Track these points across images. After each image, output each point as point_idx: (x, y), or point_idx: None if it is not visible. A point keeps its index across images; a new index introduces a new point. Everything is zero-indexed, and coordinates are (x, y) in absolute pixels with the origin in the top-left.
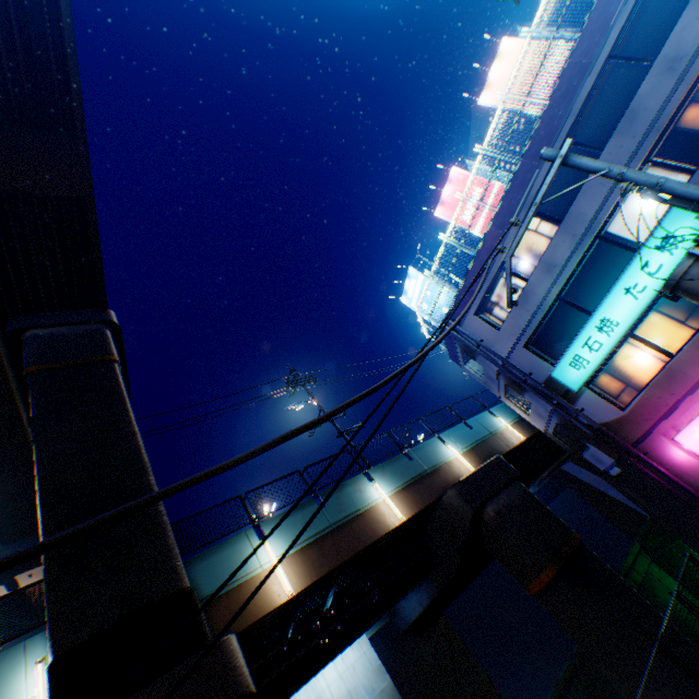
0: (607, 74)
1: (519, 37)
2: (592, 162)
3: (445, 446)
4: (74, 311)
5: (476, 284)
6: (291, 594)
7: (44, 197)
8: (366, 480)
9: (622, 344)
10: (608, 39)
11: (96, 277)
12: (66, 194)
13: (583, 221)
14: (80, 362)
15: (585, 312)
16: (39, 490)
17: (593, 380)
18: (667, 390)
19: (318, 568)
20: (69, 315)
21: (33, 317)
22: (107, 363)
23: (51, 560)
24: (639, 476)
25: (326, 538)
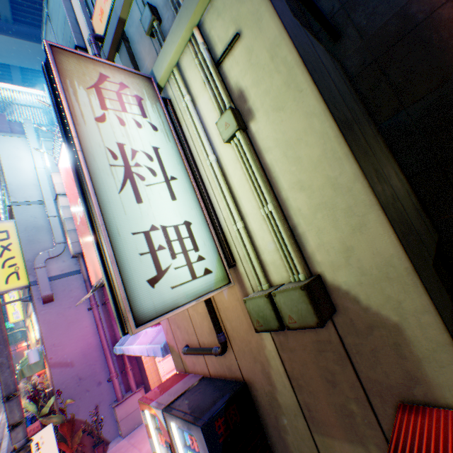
0: None
1: None
2: None
3: None
4: None
5: None
6: None
7: None
8: None
9: None
10: None
11: None
12: None
13: None
14: None
15: None
16: None
17: None
18: None
19: None
20: None
21: None
22: None
23: None
24: None
25: None
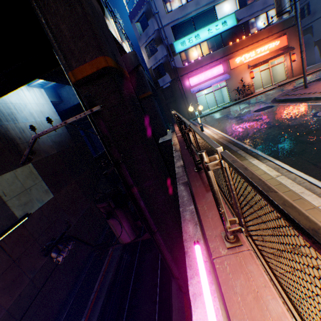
0: None
1: None
2: None
3: (126, 42)
4: None
5: None
6: None
7: None
8: (108, 14)
9: (194, 48)
10: None
11: None
12: None
13: None
14: None
15: (195, 29)
16: None
17: (181, 54)
18: (197, 65)
19: None
20: None
21: None
22: None
23: None
24: (175, 86)
25: None
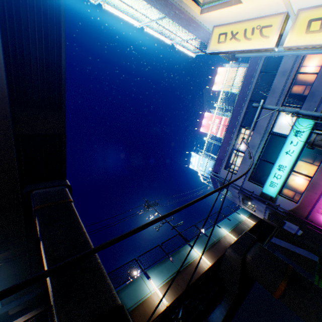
0: (260, 77)
1: (224, 67)
2: (271, 106)
3: (220, 229)
4: (52, 181)
5: (223, 156)
6: (167, 305)
7: (46, 134)
8: (189, 247)
9: (289, 175)
10: (258, 67)
11: (62, 166)
12: (55, 133)
13: (263, 128)
14: (57, 202)
15: (271, 163)
16: (46, 262)
17: (281, 191)
18: (313, 192)
19: (176, 291)
20: (50, 183)
21: (35, 185)
22: (68, 202)
23: (56, 294)
24: (311, 233)
25: (177, 276)
